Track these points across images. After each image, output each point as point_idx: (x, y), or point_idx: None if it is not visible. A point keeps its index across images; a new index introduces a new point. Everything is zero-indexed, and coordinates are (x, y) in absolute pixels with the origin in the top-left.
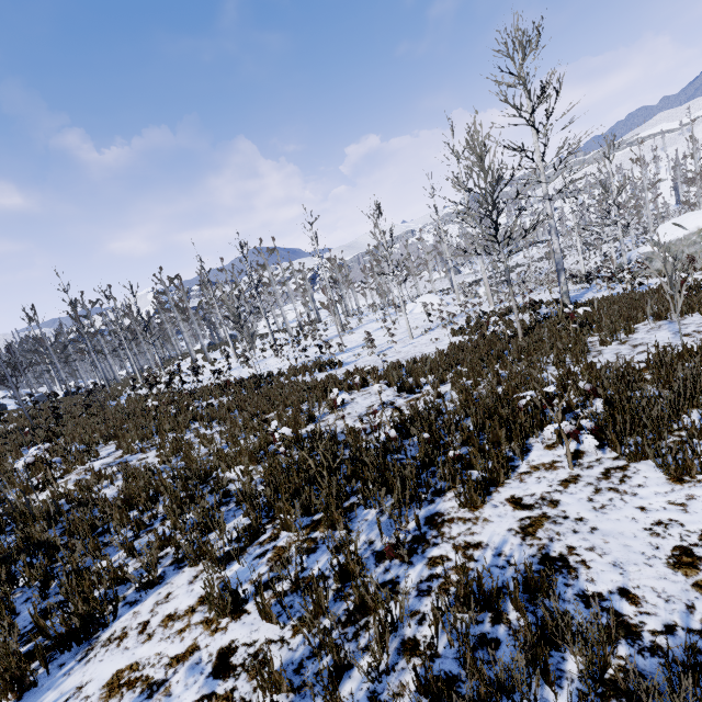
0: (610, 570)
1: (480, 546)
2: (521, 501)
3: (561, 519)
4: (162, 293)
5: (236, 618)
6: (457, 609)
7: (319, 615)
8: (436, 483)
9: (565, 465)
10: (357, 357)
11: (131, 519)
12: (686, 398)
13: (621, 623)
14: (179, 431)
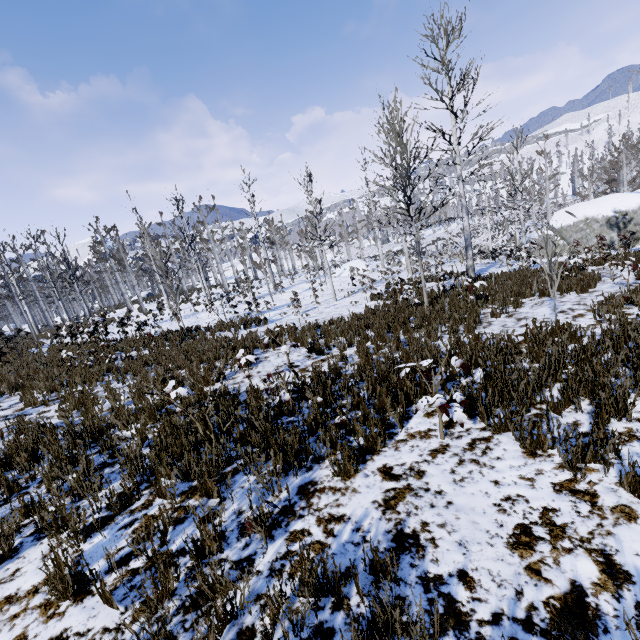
0: (455, 550)
1: (343, 520)
2: (391, 471)
3: (422, 491)
4: (98, 242)
5: (78, 600)
6: (302, 593)
7: (164, 599)
8: (315, 450)
9: (438, 434)
10: (282, 315)
11: (7, 480)
12: (550, 373)
13: (453, 611)
14: (88, 384)
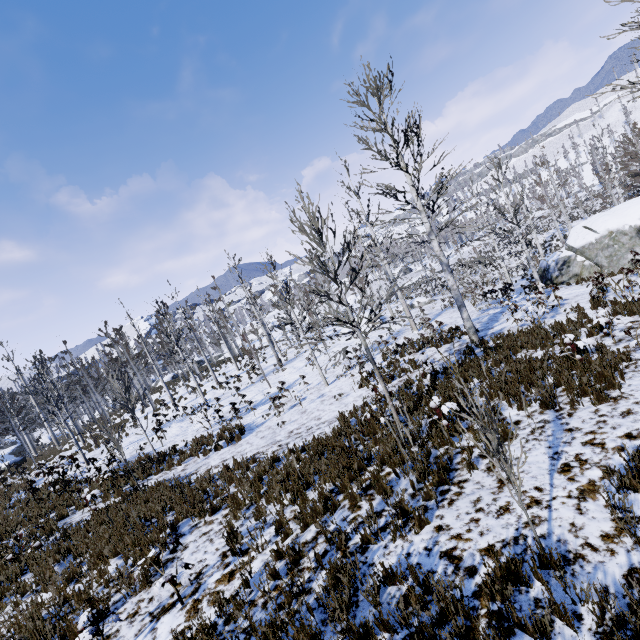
0: None
1: None
2: None
3: None
4: (109, 345)
5: None
6: None
7: None
8: None
9: None
10: (265, 417)
11: None
12: None
13: None
14: None
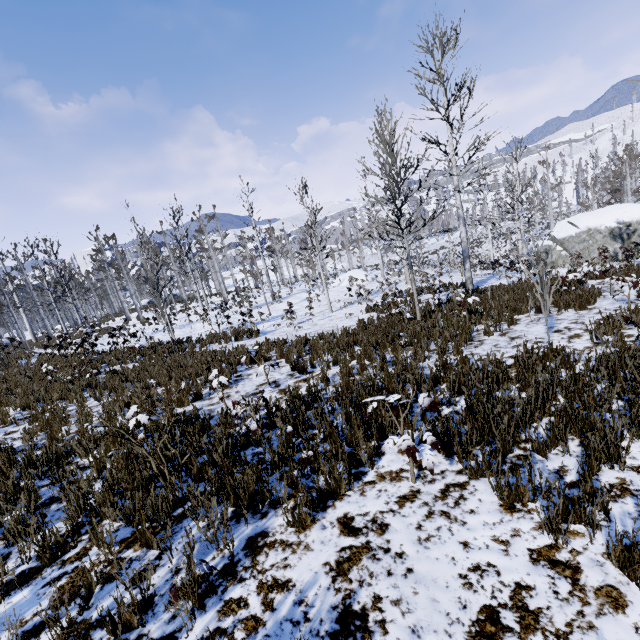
0: (406, 639)
1: (286, 587)
2: (351, 523)
3: (381, 552)
4: (98, 251)
5: None
6: None
7: None
8: (272, 493)
9: (410, 476)
10: (276, 326)
11: None
12: (537, 407)
13: None
14: (61, 402)
